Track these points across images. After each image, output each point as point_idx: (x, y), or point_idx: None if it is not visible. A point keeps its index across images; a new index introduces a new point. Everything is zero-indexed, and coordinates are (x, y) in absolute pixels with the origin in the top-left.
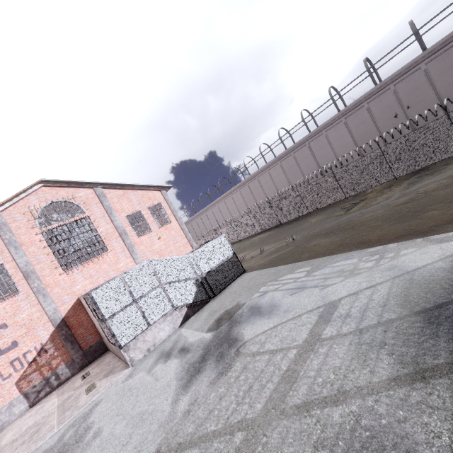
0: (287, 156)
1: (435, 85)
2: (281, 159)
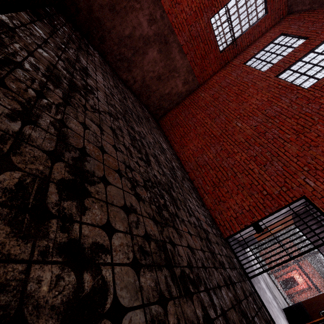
0: None
1: None
2: None
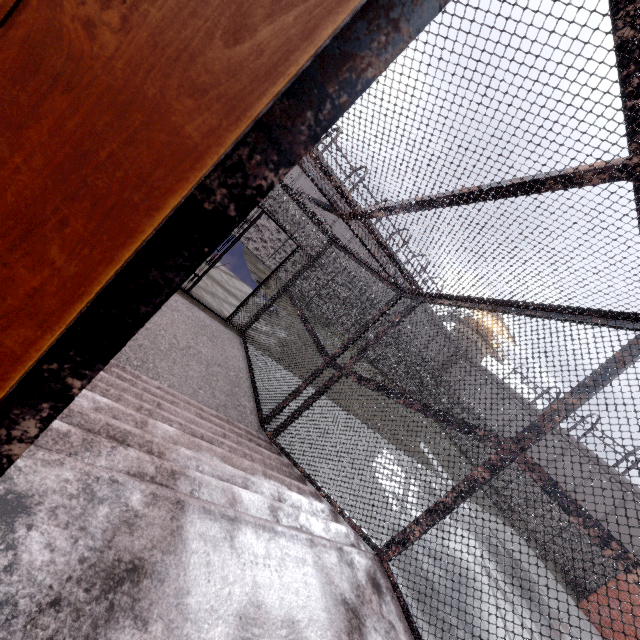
0: None
1: None
2: None
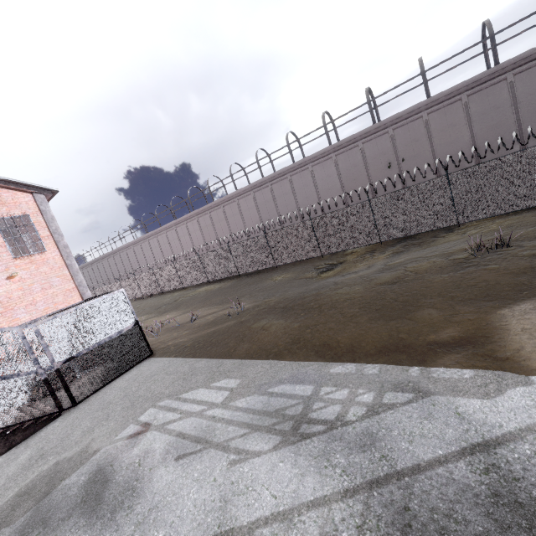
0: (263, 186)
1: (433, 141)
2: (255, 189)
